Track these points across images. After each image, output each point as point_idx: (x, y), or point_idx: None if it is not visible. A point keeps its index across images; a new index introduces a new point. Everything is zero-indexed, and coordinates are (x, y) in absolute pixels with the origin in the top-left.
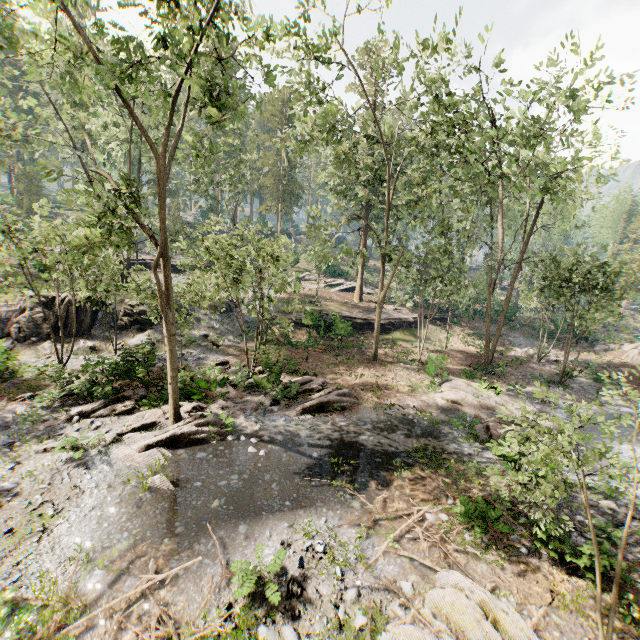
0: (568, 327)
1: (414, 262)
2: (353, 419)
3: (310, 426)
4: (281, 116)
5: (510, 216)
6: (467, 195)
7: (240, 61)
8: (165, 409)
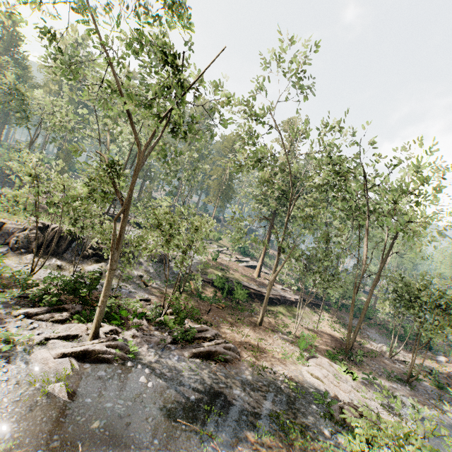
0: (415, 334)
1: (301, 257)
2: (232, 372)
3: (196, 369)
4: (231, 149)
5: (374, 241)
6: (345, 220)
7: (211, 111)
8: (89, 326)
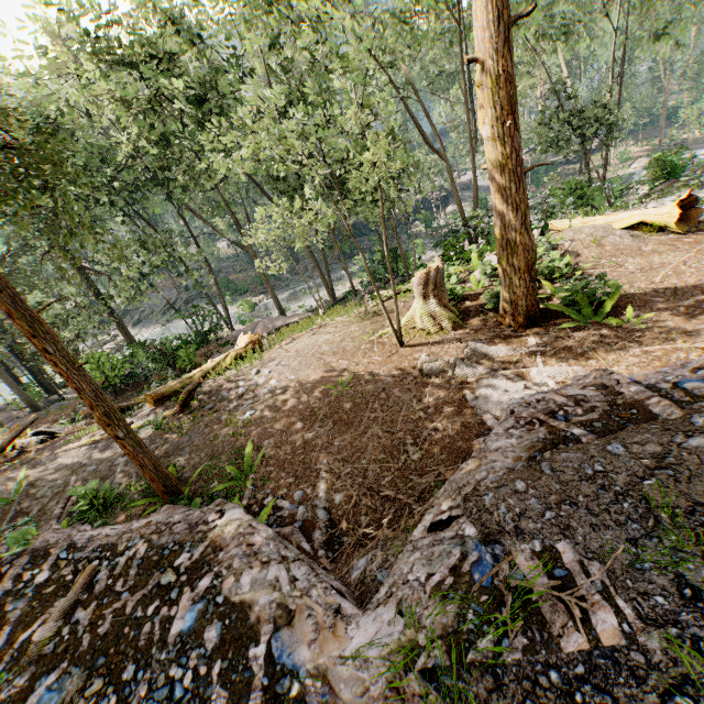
0: None
1: None
2: None
3: None
4: None
5: None
6: None
7: None
8: None
